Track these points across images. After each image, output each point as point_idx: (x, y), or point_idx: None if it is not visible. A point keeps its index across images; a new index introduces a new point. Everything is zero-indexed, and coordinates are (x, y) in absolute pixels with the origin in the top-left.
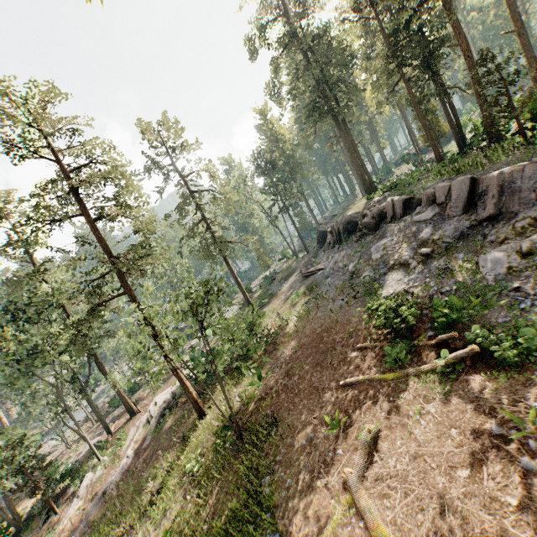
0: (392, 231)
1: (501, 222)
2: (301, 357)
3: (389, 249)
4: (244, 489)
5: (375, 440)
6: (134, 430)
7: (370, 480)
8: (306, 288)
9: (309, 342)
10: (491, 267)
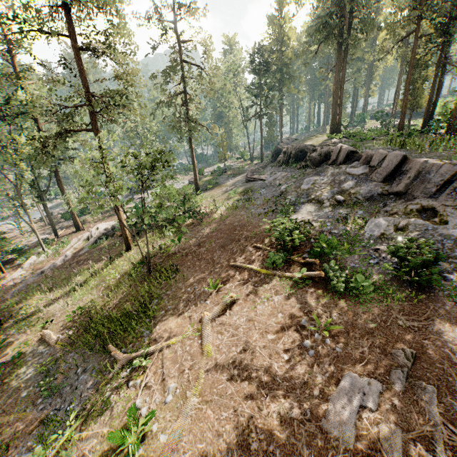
0: (327, 172)
1: (402, 200)
2: (214, 237)
3: (317, 186)
4: (139, 302)
5: (232, 303)
6: (76, 240)
7: (217, 322)
8: (244, 189)
9: (225, 229)
10: (372, 228)
